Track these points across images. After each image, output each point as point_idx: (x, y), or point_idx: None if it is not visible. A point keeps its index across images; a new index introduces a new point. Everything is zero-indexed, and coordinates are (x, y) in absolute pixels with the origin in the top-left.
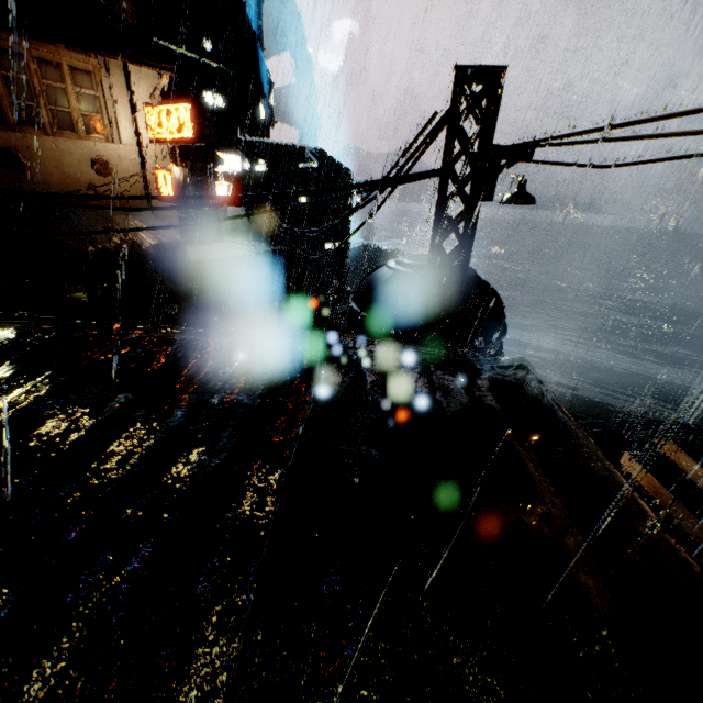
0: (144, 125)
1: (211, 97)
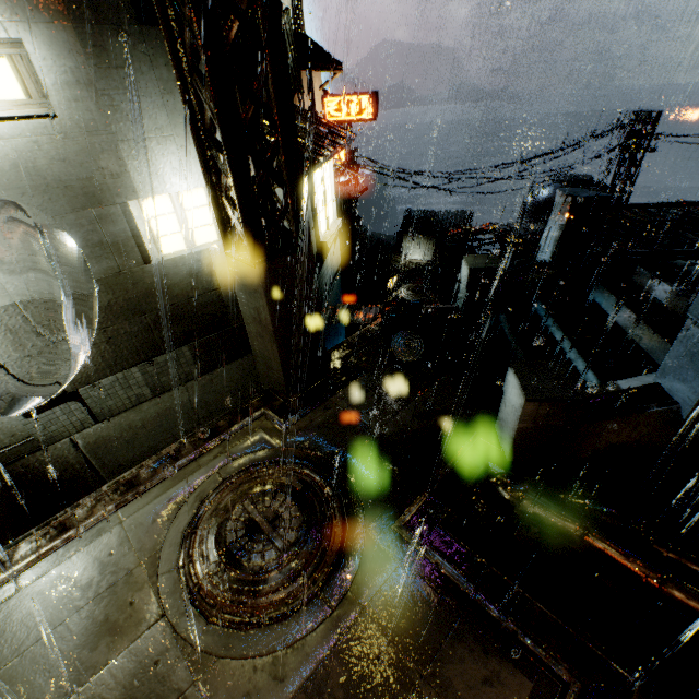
0: (318, 111)
1: None
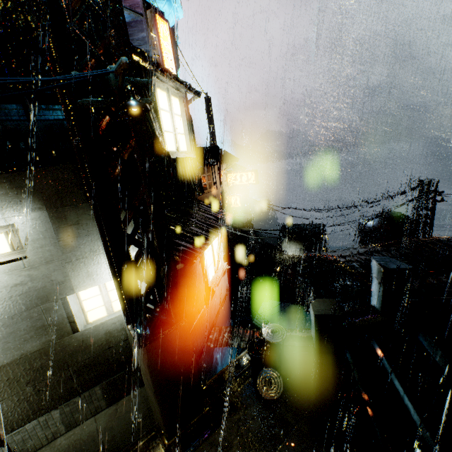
0: (223, 180)
1: None
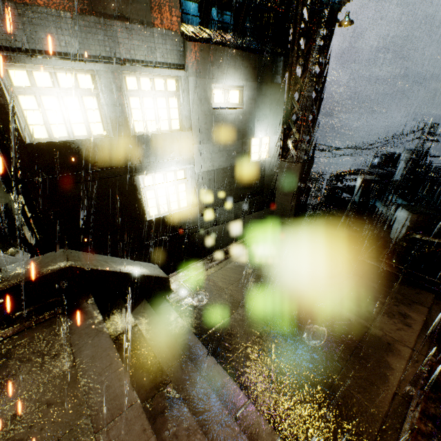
0: None
1: None
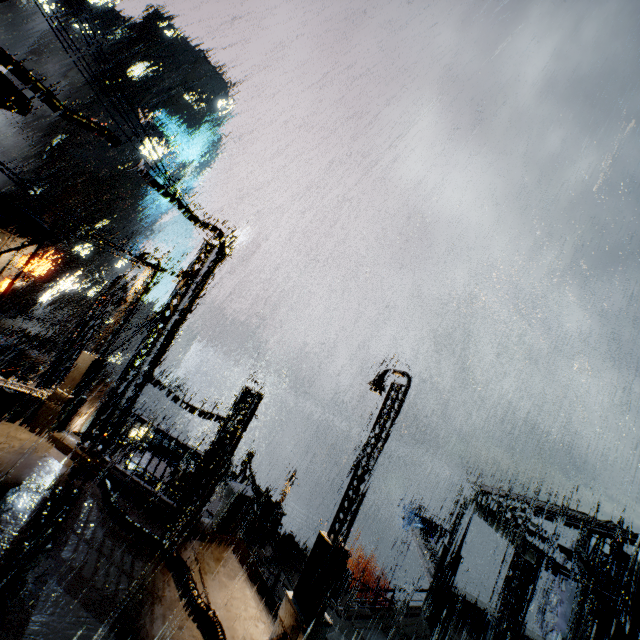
0: (17, 260)
1: (79, 250)
